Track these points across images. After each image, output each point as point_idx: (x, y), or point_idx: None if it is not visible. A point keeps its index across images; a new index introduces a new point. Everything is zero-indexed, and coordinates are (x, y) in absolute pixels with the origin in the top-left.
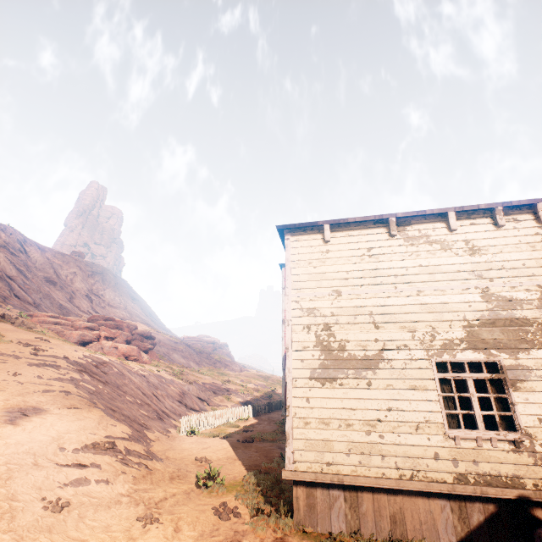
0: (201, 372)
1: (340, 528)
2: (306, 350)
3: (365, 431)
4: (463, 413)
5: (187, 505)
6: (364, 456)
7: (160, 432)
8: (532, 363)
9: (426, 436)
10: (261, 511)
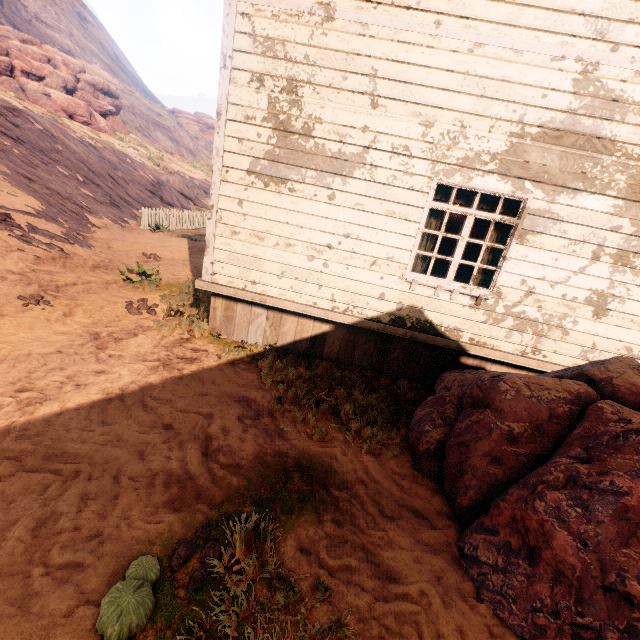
0: (195, 165)
1: (257, 341)
2: (249, 123)
3: (308, 256)
4: (467, 265)
5: (98, 294)
6: (299, 282)
7: (112, 220)
8: (567, 213)
9: (380, 275)
10: (181, 313)
